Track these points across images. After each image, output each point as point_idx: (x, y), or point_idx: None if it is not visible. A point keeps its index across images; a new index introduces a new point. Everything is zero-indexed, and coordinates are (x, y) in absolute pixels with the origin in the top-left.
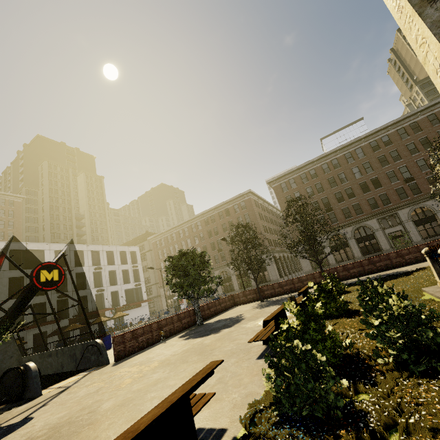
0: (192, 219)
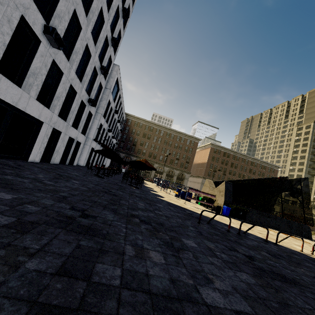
0: (160, 126)
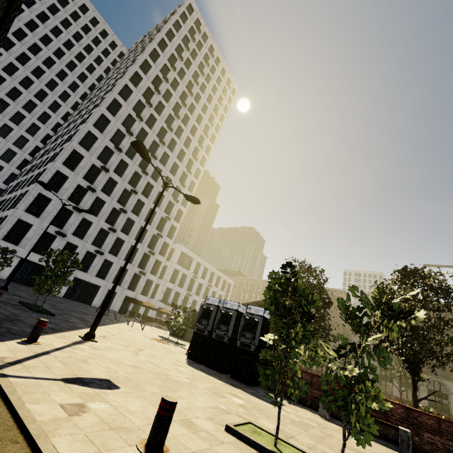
0: None
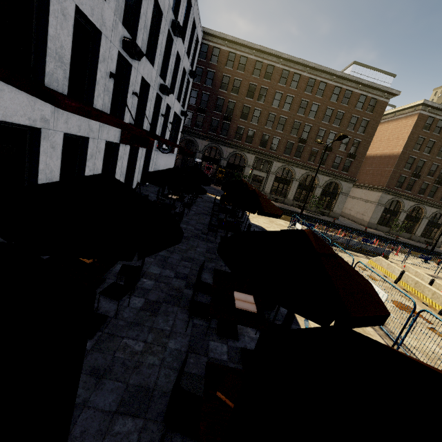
0: (293, 61)
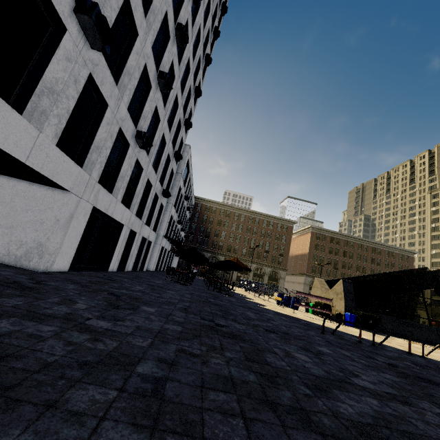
0: (240, 209)
